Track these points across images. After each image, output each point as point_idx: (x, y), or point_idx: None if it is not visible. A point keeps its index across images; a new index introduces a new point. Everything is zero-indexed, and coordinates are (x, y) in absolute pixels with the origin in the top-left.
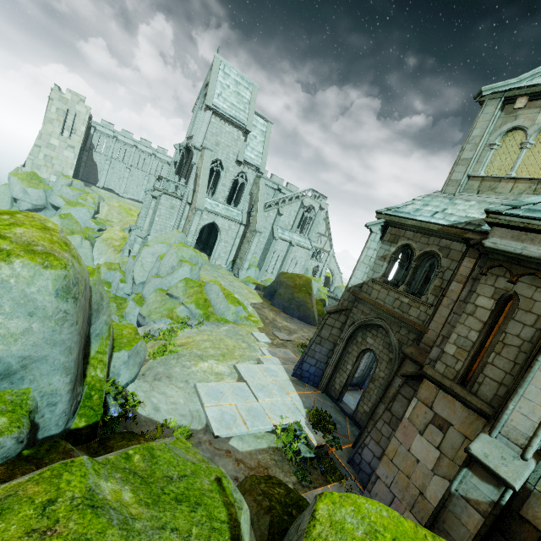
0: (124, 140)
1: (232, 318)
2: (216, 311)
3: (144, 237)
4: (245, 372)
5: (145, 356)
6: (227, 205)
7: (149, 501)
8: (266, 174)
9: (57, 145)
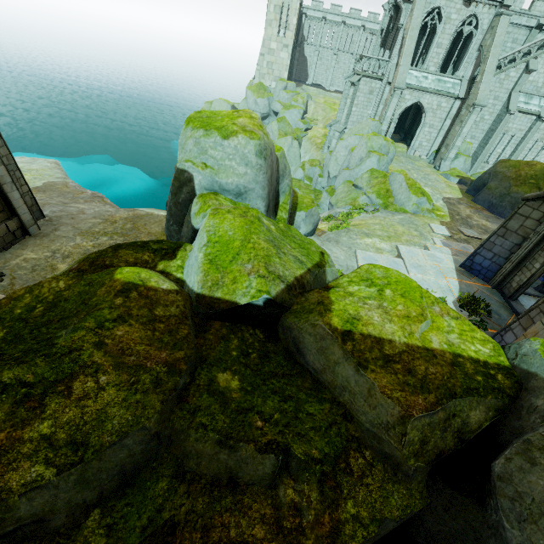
0: (332, 19)
1: (411, 209)
2: (396, 202)
3: (340, 132)
4: (405, 252)
5: (318, 220)
6: (440, 75)
7: (281, 234)
8: (521, 4)
9: (275, 49)
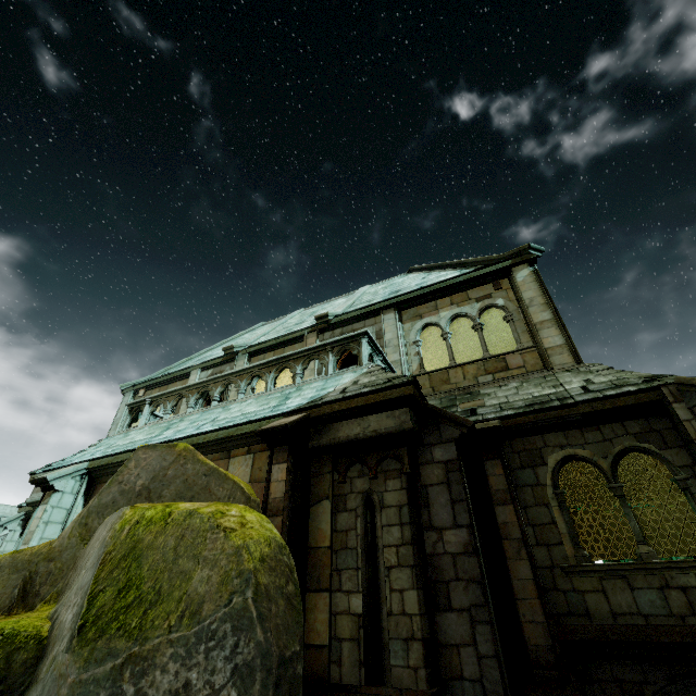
0: None
1: None
2: None
3: None
4: None
5: None
6: None
7: None
8: None
9: None
